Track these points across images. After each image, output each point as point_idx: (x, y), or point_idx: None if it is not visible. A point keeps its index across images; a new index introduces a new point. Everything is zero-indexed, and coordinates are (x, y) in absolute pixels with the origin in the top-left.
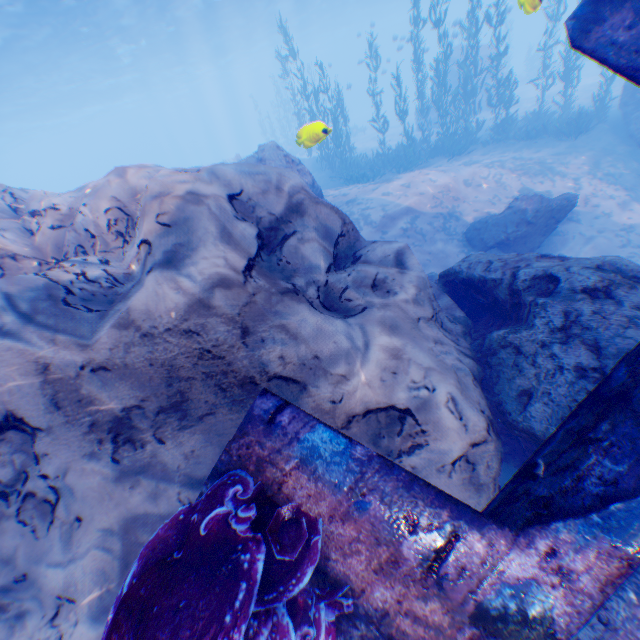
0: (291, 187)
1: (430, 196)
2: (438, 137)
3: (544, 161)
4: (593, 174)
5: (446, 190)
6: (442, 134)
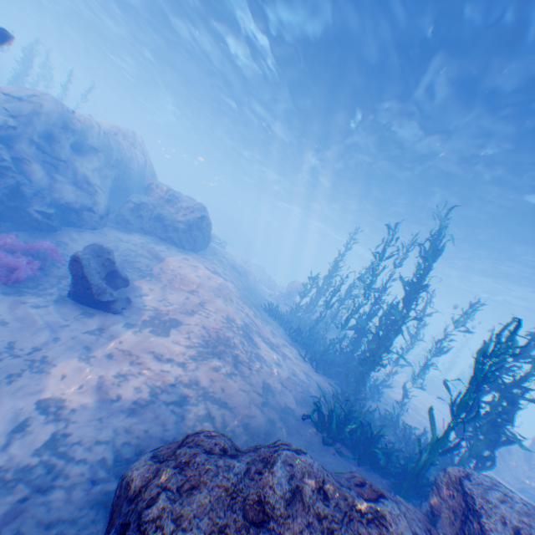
0: (44, 104)
1: (176, 269)
2: (342, 354)
3: (241, 362)
4: (191, 384)
5: (182, 277)
6: (348, 356)
